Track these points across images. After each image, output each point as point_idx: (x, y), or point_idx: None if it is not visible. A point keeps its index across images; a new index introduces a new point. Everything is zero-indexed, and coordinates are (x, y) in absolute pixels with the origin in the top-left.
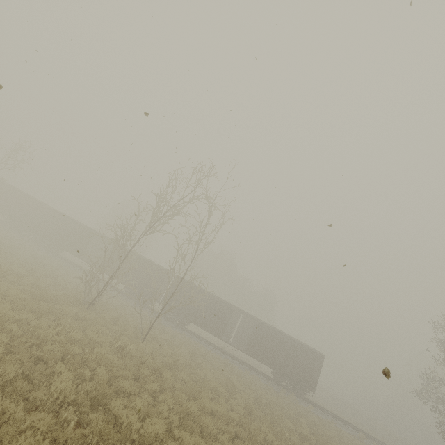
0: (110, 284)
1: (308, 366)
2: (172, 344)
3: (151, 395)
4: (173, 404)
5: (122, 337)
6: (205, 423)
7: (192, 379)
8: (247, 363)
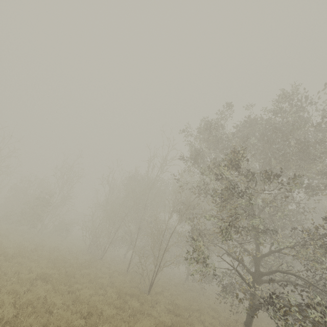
0: None
1: None
2: None
3: None
4: None
5: None
6: None
7: None
8: None
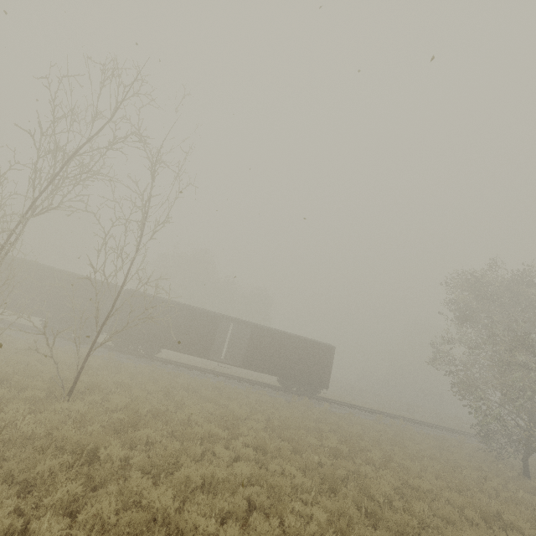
0: (14, 323)
1: (318, 362)
2: (130, 387)
3: (68, 509)
4: (122, 506)
5: (9, 407)
6: (189, 525)
7: (167, 432)
8: (247, 377)
